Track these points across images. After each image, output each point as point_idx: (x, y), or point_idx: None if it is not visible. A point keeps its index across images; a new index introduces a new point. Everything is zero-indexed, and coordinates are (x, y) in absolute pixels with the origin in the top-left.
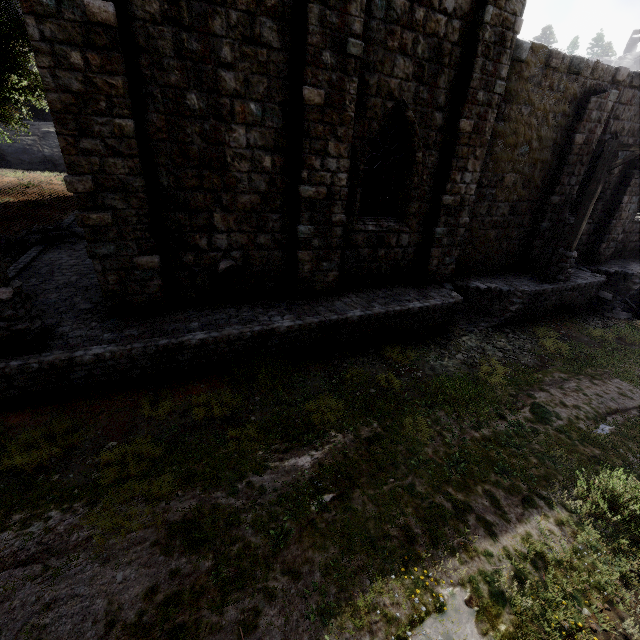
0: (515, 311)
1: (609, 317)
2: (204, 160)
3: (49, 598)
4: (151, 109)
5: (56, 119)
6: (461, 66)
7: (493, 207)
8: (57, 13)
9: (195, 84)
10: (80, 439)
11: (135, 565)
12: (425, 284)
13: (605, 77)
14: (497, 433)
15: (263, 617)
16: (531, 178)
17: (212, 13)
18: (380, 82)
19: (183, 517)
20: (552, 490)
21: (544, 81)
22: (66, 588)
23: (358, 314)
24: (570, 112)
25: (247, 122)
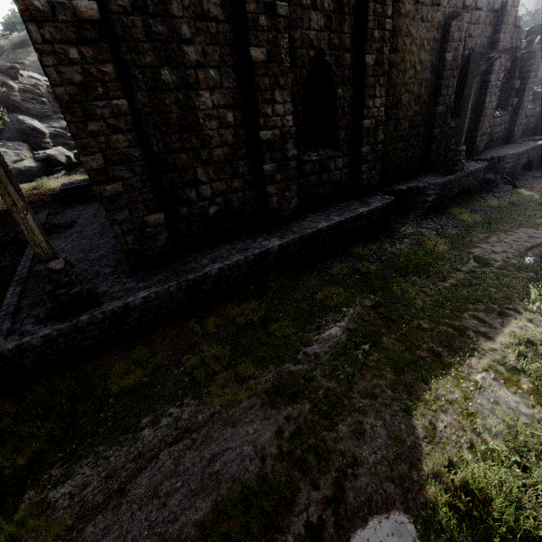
0: (432, 201)
1: (496, 192)
2: (182, 125)
3: (209, 456)
4: (135, 89)
5: (66, 109)
6: (357, 12)
7: (397, 124)
8: (52, 17)
9: (166, 61)
10: (161, 359)
11: (257, 421)
12: (361, 196)
13: (457, 4)
14: (460, 280)
15: (366, 424)
16: (420, 95)
17: None
18: (302, 36)
19: (272, 385)
20: (517, 301)
21: (416, 15)
22: (217, 447)
23: (326, 225)
24: (438, 37)
25: (210, 86)
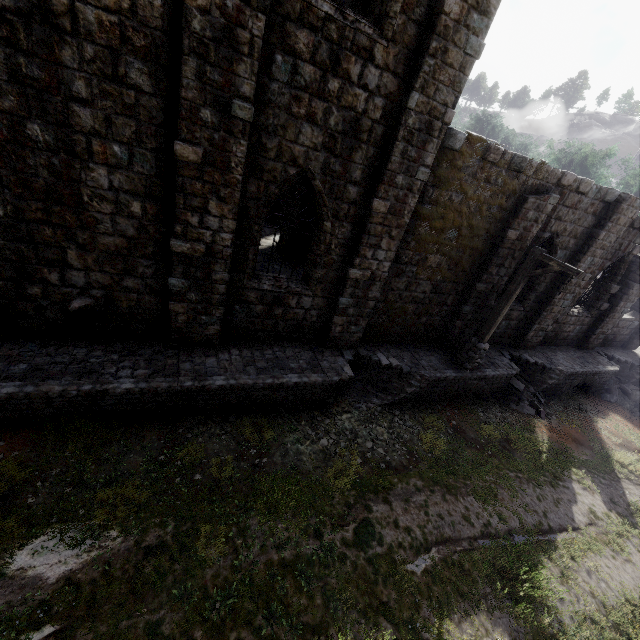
0: (411, 393)
1: (513, 409)
2: (53, 195)
3: None
4: None
5: None
6: (383, 144)
7: (413, 283)
8: None
9: (38, 114)
10: None
11: None
12: (326, 348)
13: (550, 179)
14: (299, 557)
15: None
16: (458, 262)
17: (60, 41)
18: (281, 147)
19: None
20: None
21: (480, 173)
22: None
23: (219, 383)
24: (507, 206)
25: (110, 163)
